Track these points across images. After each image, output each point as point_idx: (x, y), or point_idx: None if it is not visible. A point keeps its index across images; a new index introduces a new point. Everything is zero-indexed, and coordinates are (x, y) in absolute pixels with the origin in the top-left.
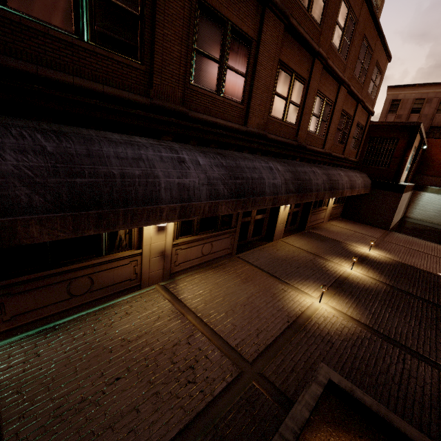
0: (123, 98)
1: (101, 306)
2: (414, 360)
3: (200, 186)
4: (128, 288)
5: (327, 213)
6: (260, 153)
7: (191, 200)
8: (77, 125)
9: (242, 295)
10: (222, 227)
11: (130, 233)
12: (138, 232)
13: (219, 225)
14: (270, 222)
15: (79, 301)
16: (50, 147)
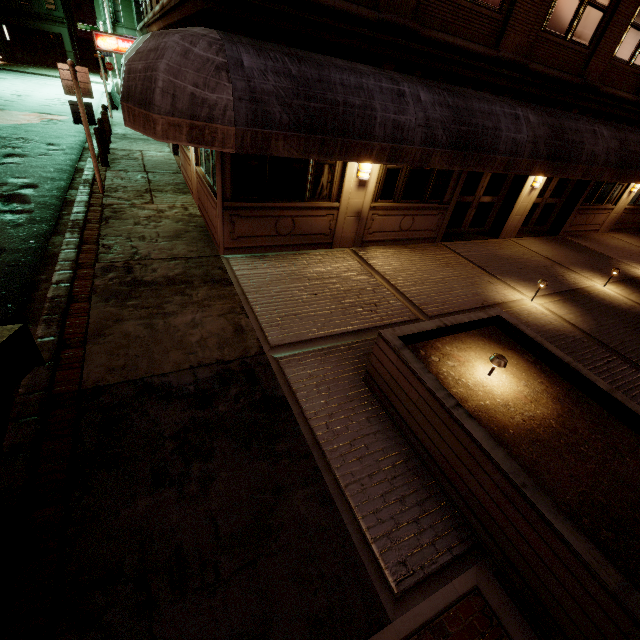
0: (352, 13)
1: (298, 252)
2: (624, 365)
3: (415, 127)
4: (321, 243)
5: (611, 218)
6: (509, 95)
7: (403, 142)
8: (306, 49)
9: (437, 275)
10: (431, 199)
11: (331, 183)
12: (339, 184)
13: (427, 196)
14: (501, 211)
15: (282, 241)
16: (294, 71)
